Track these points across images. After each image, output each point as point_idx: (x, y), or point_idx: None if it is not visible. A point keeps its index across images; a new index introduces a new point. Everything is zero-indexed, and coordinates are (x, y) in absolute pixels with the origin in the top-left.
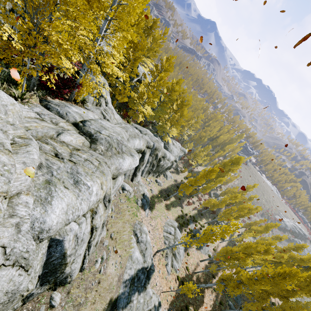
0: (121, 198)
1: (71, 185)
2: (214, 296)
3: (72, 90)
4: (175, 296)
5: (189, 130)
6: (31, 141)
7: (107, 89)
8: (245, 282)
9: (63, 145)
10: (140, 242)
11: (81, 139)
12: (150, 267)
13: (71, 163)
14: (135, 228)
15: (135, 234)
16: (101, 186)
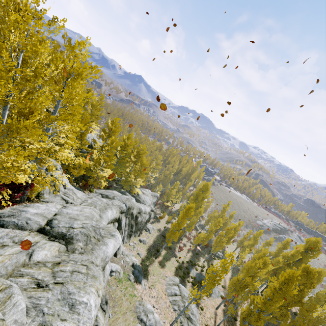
0: (111, 284)
1: (67, 314)
2: None
3: (23, 190)
4: None
5: (153, 173)
6: (12, 288)
7: (65, 177)
8: (263, 308)
9: (40, 266)
10: None
11: (55, 246)
12: None
13: (58, 285)
14: (138, 313)
15: (140, 320)
16: (98, 294)
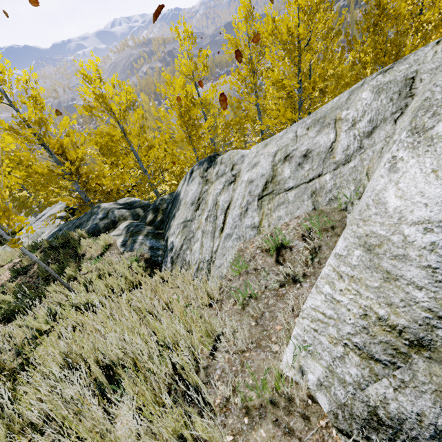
0: None
1: None
2: None
3: None
4: None
5: None
6: None
7: None
8: None
9: None
10: None
11: None
12: None
13: None
14: None
15: None
16: None
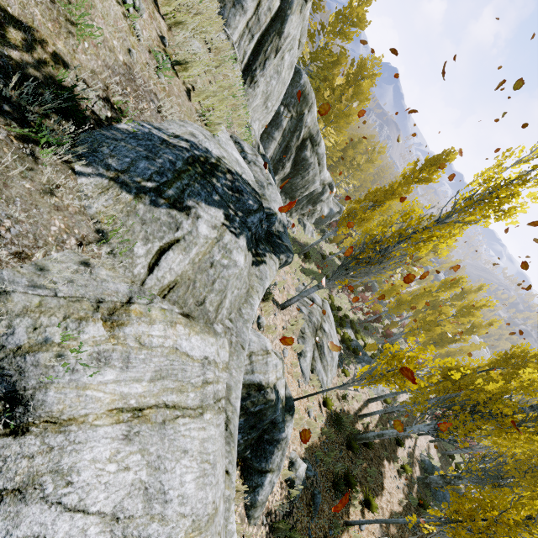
0: None
1: None
2: (405, 484)
3: None
4: (318, 440)
5: (352, 177)
6: None
7: None
8: None
9: None
10: (249, 162)
11: None
12: (278, 234)
13: None
14: (237, 136)
15: (235, 141)
16: None
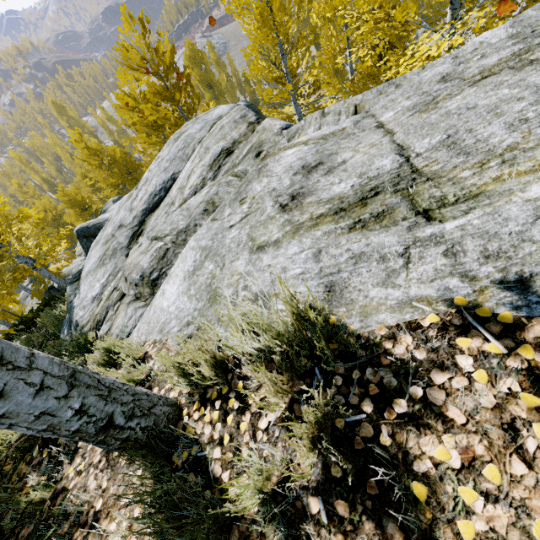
0: None
1: None
2: None
3: None
4: None
5: None
6: None
7: None
8: None
9: None
10: None
11: None
12: None
13: None
14: None
15: None
16: None
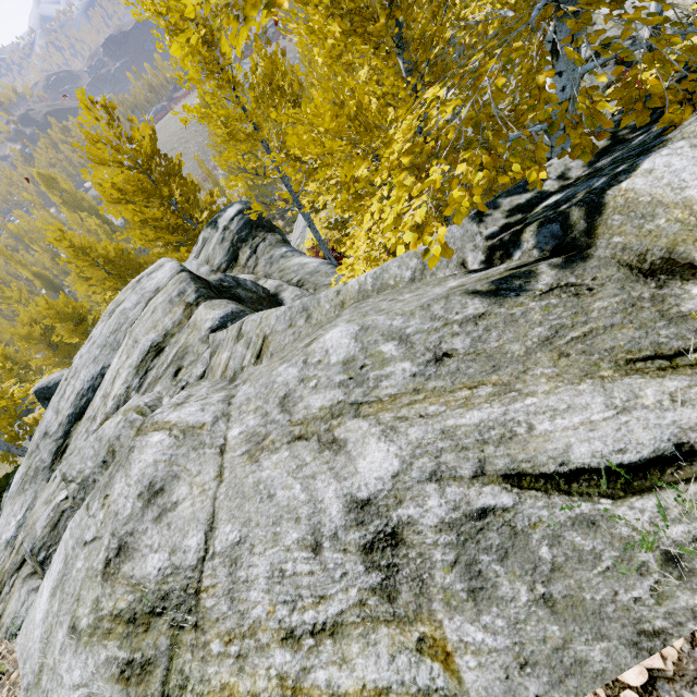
0: None
1: None
2: None
3: None
4: None
5: None
6: None
7: None
8: None
9: None
10: None
11: None
12: None
13: None
14: None
15: None
16: None
